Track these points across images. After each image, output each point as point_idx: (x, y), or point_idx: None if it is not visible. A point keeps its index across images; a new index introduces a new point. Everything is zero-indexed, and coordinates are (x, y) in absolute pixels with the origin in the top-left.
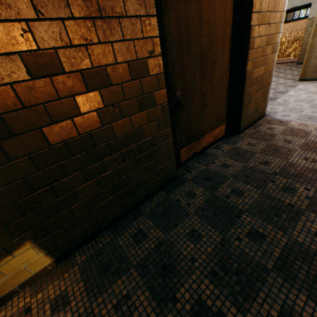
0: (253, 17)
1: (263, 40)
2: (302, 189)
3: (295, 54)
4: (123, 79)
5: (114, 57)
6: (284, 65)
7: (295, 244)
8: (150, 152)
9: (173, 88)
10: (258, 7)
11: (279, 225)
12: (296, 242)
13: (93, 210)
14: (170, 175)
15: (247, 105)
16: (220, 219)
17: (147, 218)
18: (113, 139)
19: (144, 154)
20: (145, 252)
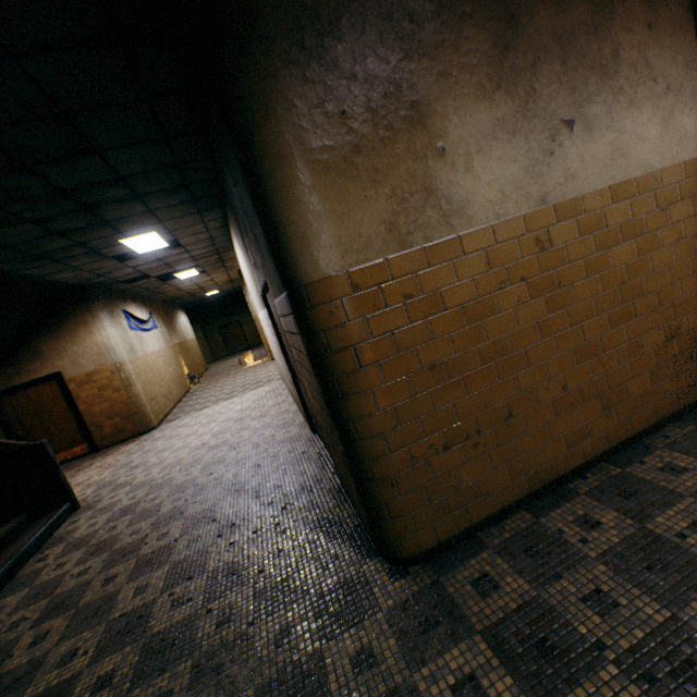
0: (70, 386)
1: (94, 391)
2: None
3: None
4: None
5: None
6: None
7: None
8: None
9: (17, 431)
10: (73, 380)
11: None
12: None
13: None
14: None
15: (99, 430)
16: None
17: None
18: None
19: None
20: None
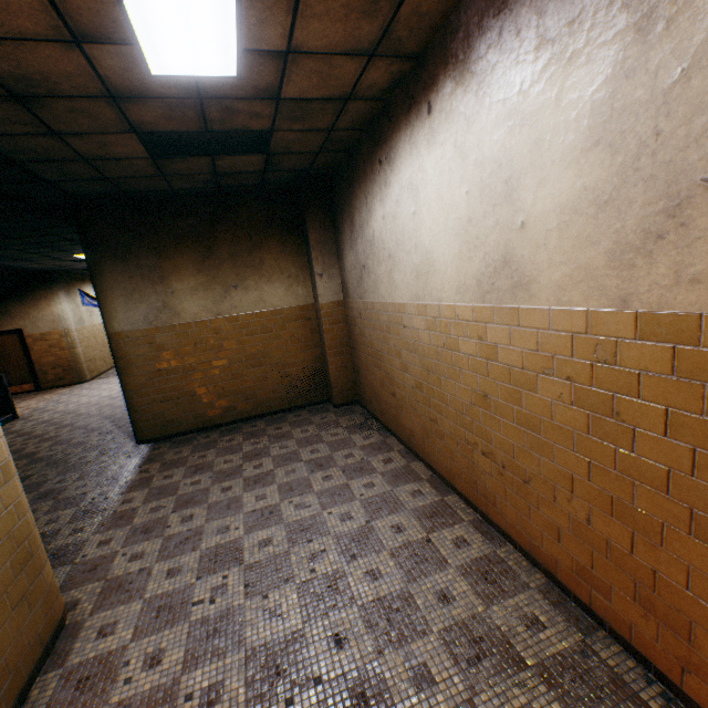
0: (28, 340)
1: (45, 347)
2: None
3: None
4: None
5: None
6: None
7: None
8: None
9: None
10: (31, 336)
11: None
12: None
13: None
14: None
15: (45, 375)
16: None
17: None
18: None
19: None
20: None
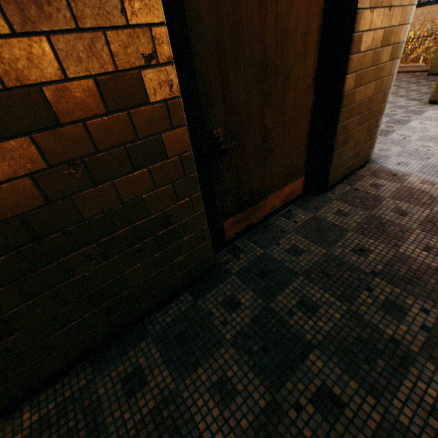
0: None
1: (377, 37)
2: (417, 309)
3: (426, 58)
4: (87, 110)
5: (57, 66)
6: (408, 75)
7: (394, 430)
8: (162, 236)
9: (208, 123)
10: None
11: (370, 382)
12: (396, 424)
13: (52, 339)
14: (202, 266)
15: (341, 148)
16: (271, 358)
17: (155, 344)
18: (79, 223)
19: (150, 240)
20: (137, 418)
